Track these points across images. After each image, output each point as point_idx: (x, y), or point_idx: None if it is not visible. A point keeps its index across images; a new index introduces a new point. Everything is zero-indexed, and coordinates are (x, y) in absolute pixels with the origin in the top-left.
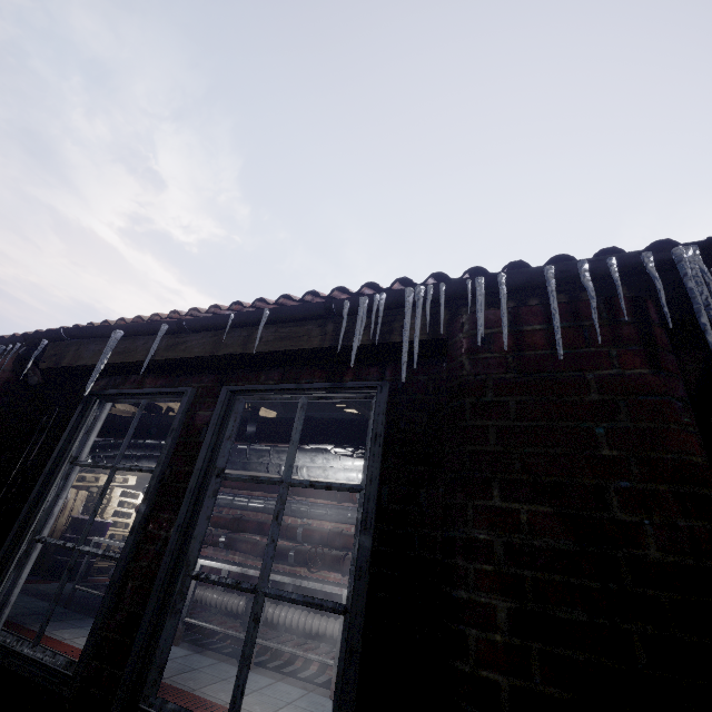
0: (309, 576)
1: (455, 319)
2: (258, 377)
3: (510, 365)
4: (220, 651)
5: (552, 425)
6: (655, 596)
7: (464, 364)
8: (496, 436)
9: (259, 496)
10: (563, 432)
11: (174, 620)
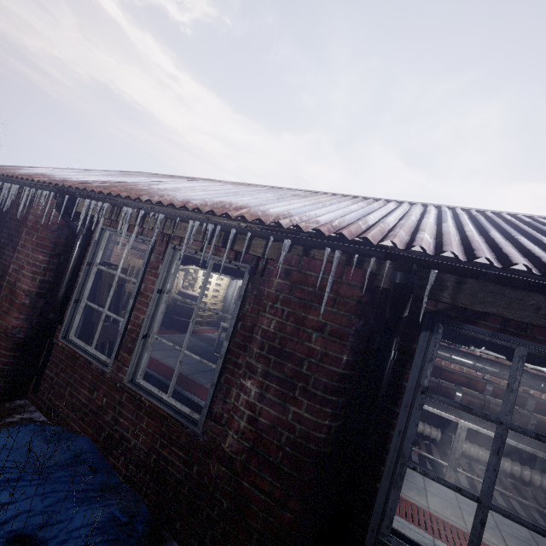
0: None
1: None
2: None
3: None
4: None
5: None
6: None
7: None
8: None
9: None
10: None
11: None
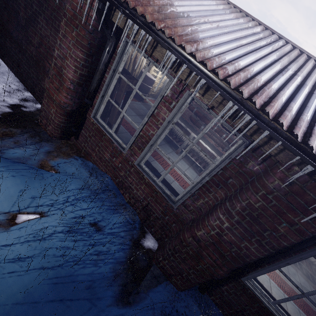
0: None
1: None
2: None
3: None
4: None
5: None
6: None
7: None
8: None
9: None
10: None
11: None
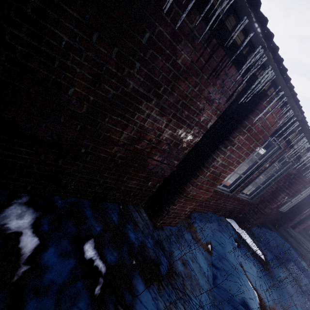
0: None
1: None
2: None
3: None
4: None
5: None
6: None
7: None
8: None
9: None
10: None
11: None
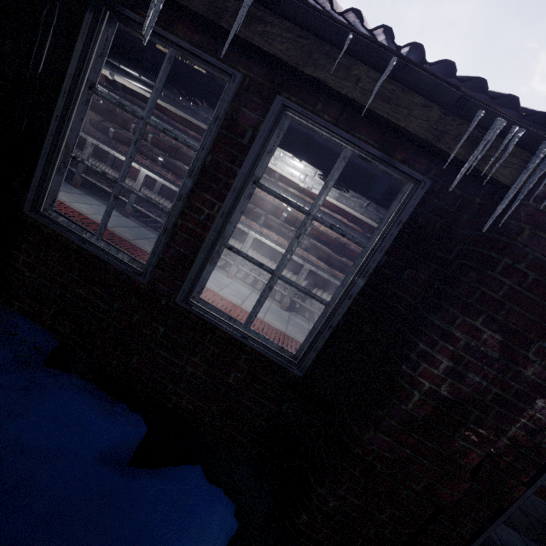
0: None
1: (545, 185)
2: (315, 103)
3: None
4: (156, 230)
5: (540, 302)
6: (513, 385)
7: (524, 232)
8: (505, 292)
9: (196, 138)
10: (542, 308)
11: (212, 266)
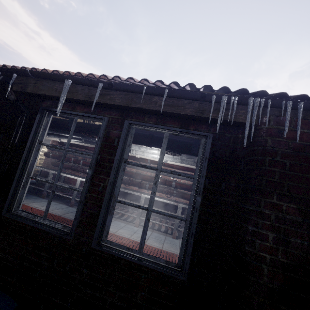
0: (125, 187)
1: (264, 117)
2: (143, 118)
3: (290, 146)
4: None
5: (302, 175)
6: None
7: (268, 141)
8: (278, 176)
9: None
10: (306, 179)
11: (111, 216)
